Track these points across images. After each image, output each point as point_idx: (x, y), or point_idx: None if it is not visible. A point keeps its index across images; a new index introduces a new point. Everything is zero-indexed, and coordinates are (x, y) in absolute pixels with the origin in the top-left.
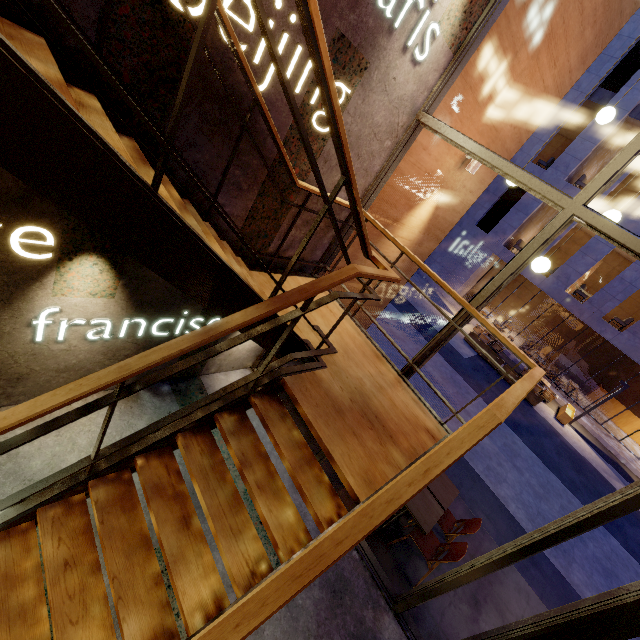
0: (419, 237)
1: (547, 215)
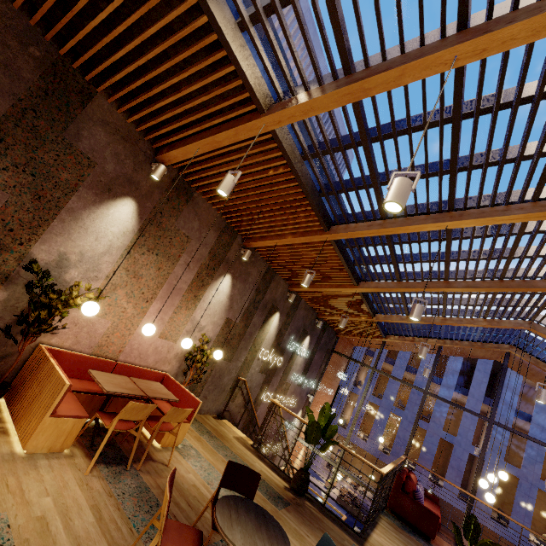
0: (301, 463)
1: (353, 400)
